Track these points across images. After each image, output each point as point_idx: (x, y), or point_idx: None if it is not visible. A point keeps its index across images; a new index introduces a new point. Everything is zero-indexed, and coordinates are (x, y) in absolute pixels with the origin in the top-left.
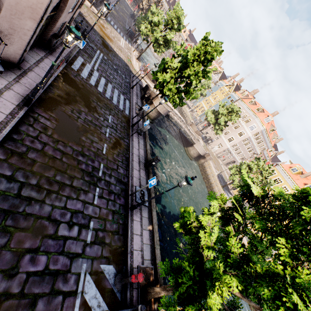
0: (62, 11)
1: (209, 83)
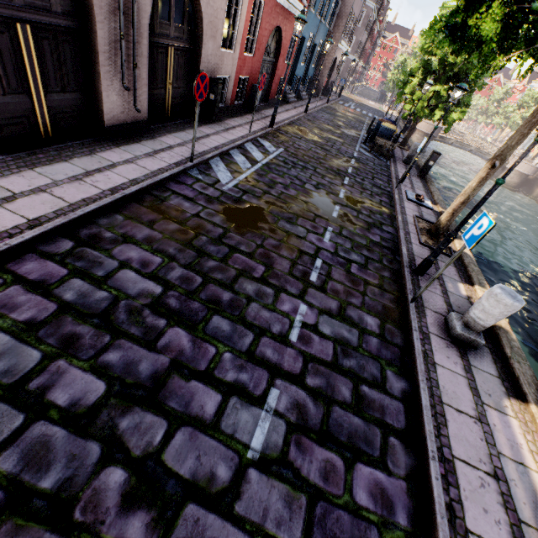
0: (333, 70)
1: (534, 95)
